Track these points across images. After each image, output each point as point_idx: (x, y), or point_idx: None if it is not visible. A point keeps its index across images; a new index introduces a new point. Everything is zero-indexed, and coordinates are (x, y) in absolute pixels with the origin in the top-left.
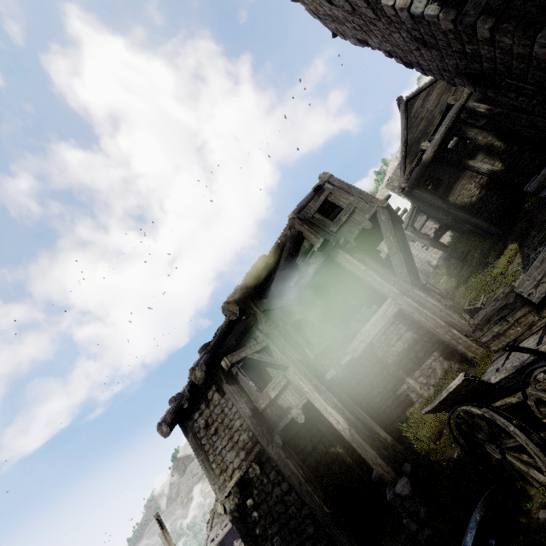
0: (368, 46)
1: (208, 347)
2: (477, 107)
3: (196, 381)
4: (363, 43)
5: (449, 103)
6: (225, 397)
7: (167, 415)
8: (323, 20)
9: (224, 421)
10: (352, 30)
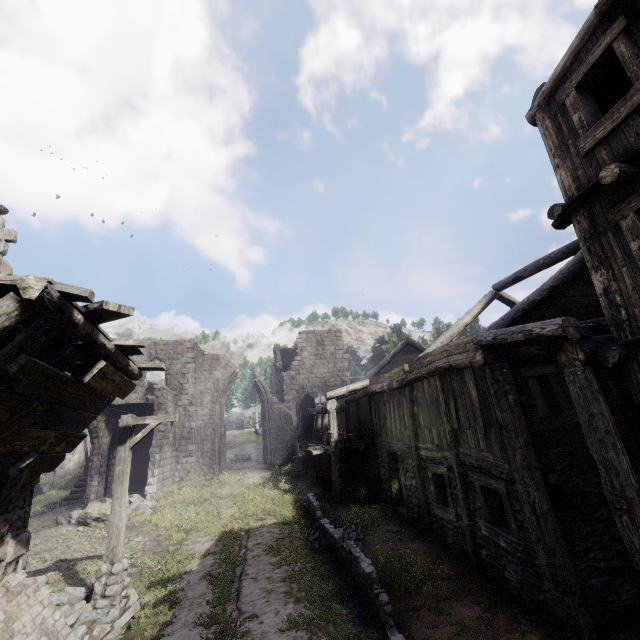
0: None
1: None
2: None
3: None
4: None
5: None
6: None
7: None
8: None
9: None
10: None
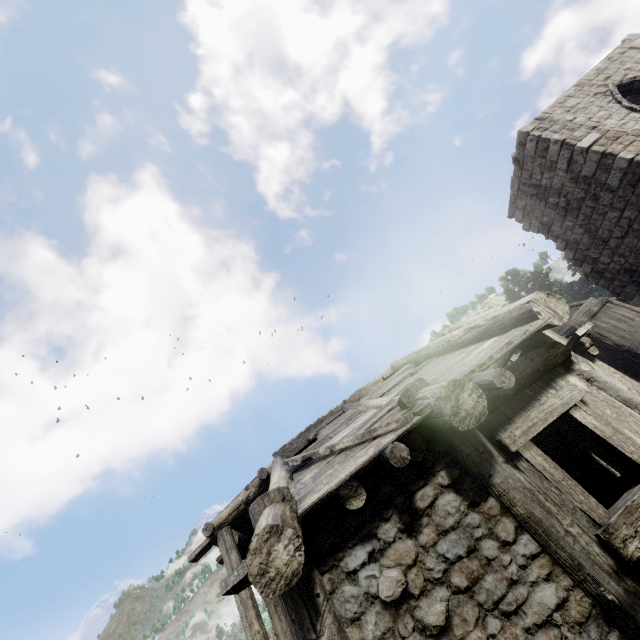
0: (548, 231)
1: (484, 360)
2: (603, 338)
3: (455, 419)
4: (546, 226)
5: (574, 326)
6: (486, 508)
7: (286, 516)
8: (520, 193)
9: (482, 582)
10: (548, 208)
